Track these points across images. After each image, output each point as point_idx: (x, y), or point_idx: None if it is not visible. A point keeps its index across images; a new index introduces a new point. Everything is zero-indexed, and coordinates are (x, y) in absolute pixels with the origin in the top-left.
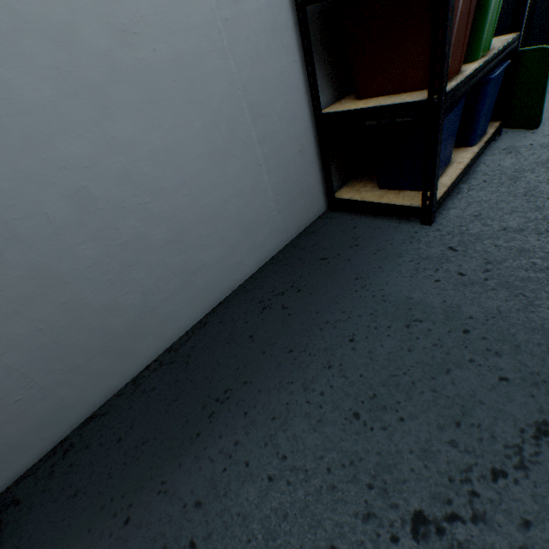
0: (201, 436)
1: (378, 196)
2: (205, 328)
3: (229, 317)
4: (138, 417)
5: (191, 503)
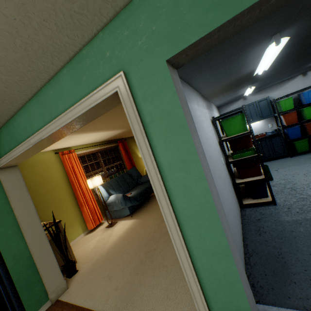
0: (286, 261)
1: (256, 200)
2: (248, 244)
3: (252, 240)
4: (262, 268)
5: (303, 271)
